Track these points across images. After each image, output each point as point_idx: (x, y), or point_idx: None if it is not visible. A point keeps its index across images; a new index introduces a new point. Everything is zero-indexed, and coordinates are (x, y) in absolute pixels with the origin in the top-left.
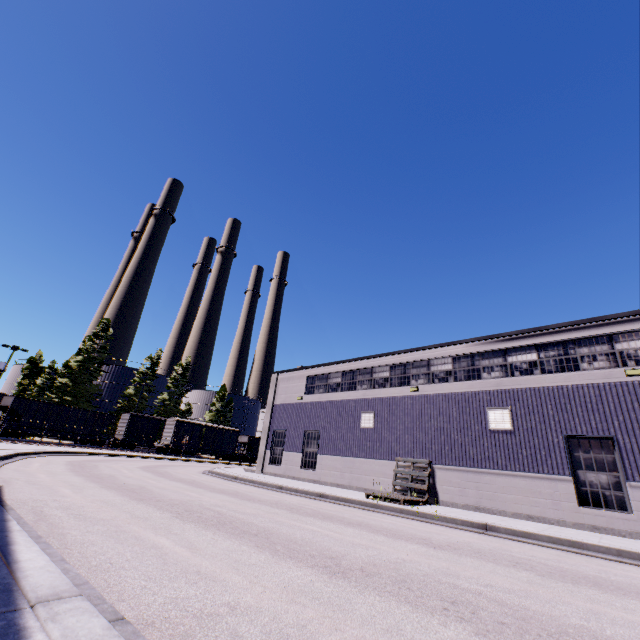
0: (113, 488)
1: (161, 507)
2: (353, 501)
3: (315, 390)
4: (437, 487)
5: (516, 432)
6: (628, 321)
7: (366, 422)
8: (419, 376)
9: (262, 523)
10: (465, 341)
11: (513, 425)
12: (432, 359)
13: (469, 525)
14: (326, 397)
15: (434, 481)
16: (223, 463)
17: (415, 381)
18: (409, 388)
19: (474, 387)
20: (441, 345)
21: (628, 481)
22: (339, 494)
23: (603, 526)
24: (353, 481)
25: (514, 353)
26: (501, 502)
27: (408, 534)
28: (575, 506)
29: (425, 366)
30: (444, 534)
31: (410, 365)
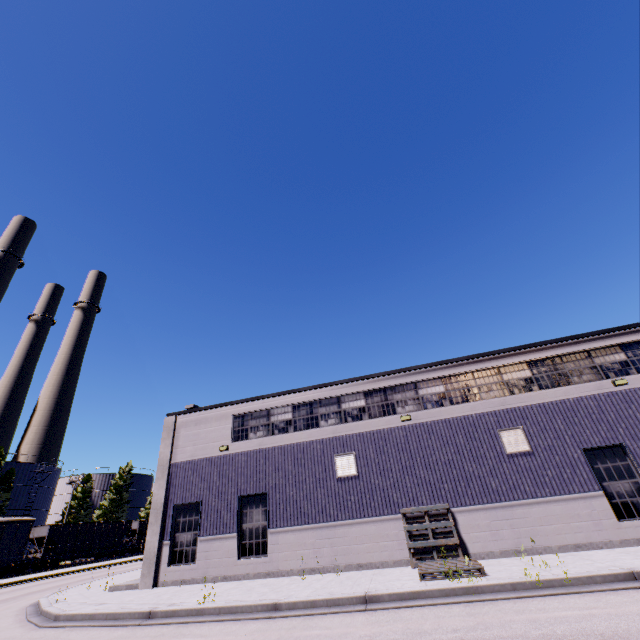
0: None
1: None
2: (430, 593)
3: (249, 434)
4: (463, 537)
5: (535, 452)
6: (599, 338)
7: (344, 468)
8: (406, 402)
9: None
10: (456, 360)
11: (530, 445)
12: (418, 381)
13: (613, 579)
14: (272, 441)
15: (457, 530)
16: (6, 585)
17: (402, 408)
18: (398, 417)
19: (477, 409)
20: (429, 365)
21: None
22: (381, 587)
23: None
24: (338, 558)
25: (508, 370)
26: (543, 537)
27: None
28: (615, 522)
29: (411, 390)
30: None
31: (392, 390)
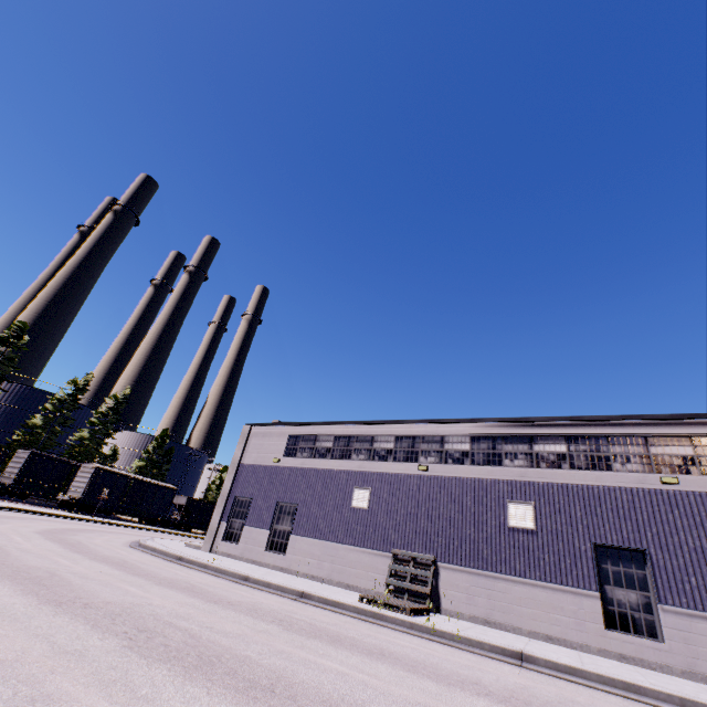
0: (5, 575)
1: (96, 622)
2: (347, 607)
3: (298, 453)
4: (440, 591)
5: (539, 533)
6: (664, 424)
7: (359, 500)
8: (430, 453)
9: (263, 658)
10: (488, 420)
11: (536, 524)
12: (447, 435)
13: (500, 652)
14: (311, 463)
15: (437, 583)
16: (150, 529)
17: (425, 458)
18: (417, 465)
19: (494, 474)
20: (460, 420)
21: (661, 603)
22: (325, 594)
23: (632, 655)
24: (334, 573)
25: (541, 441)
26: (516, 616)
27: (451, 673)
28: (601, 628)
29: (438, 442)
30: (486, 670)
31: (420, 438)
